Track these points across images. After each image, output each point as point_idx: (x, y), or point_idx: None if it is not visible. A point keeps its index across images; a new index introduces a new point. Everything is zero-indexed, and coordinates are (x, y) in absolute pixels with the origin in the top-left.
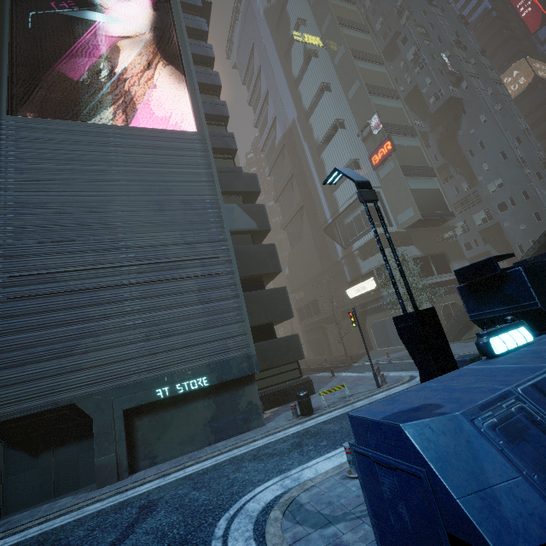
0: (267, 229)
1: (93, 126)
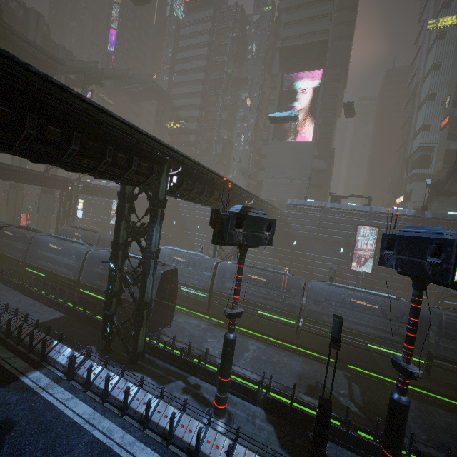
0: (330, 169)
1: (286, 142)
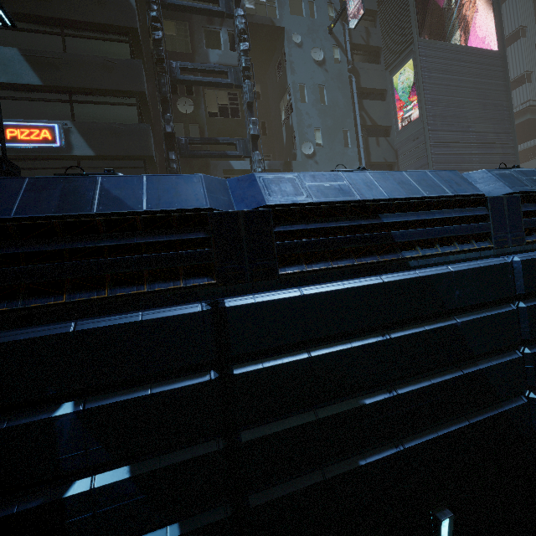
0: None
1: (453, 46)
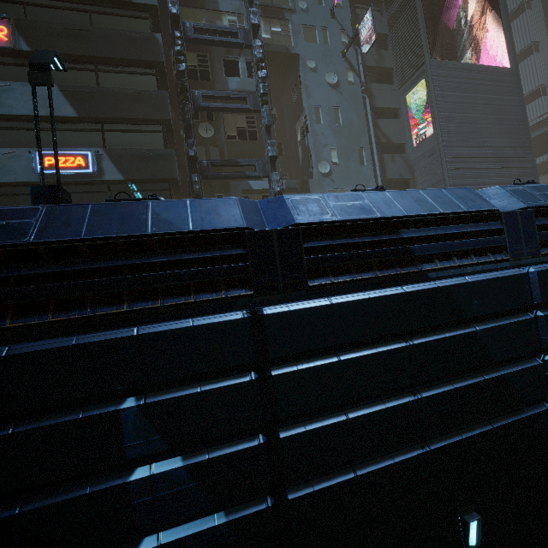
0: None
1: (465, 65)
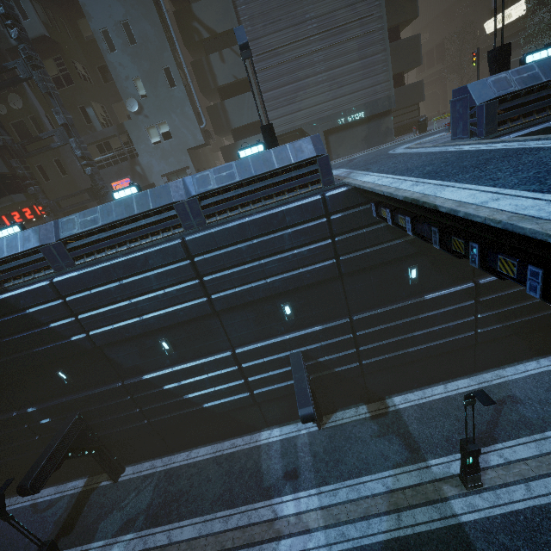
0: None
1: None
